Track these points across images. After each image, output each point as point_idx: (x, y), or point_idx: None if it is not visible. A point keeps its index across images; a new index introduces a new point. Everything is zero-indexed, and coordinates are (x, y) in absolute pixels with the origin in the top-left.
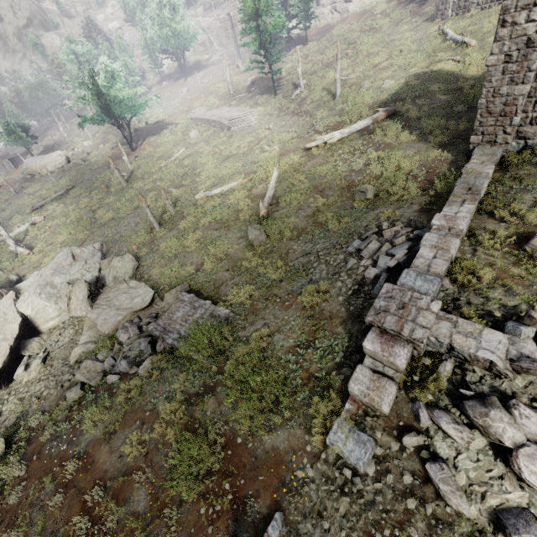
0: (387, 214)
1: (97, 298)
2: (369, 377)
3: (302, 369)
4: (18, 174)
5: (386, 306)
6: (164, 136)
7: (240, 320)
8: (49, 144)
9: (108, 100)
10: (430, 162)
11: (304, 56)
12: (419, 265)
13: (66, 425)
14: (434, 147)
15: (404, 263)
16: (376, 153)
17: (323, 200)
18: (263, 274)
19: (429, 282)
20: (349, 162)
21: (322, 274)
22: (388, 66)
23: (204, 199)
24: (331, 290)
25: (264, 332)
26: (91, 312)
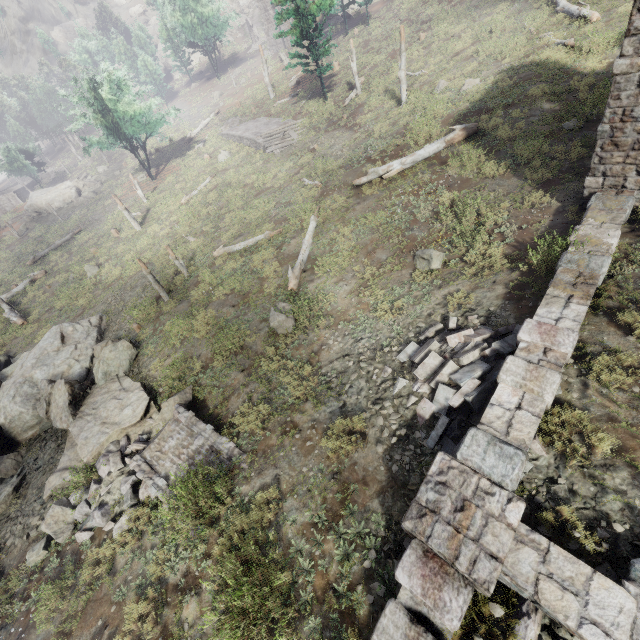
0: (457, 298)
1: (83, 402)
2: (404, 631)
3: (317, 569)
4: (24, 211)
5: (436, 502)
6: (188, 159)
7: (246, 462)
8: (60, 170)
9: (116, 117)
10: (524, 211)
11: (364, 42)
12: (494, 421)
13: (20, 607)
14: (531, 186)
15: (473, 404)
16: (448, 194)
17: (372, 267)
18: (284, 384)
19: (506, 459)
20: (411, 208)
21: (360, 398)
22: (473, 55)
23: (223, 257)
24: (369, 430)
25: (272, 494)
26: (72, 424)
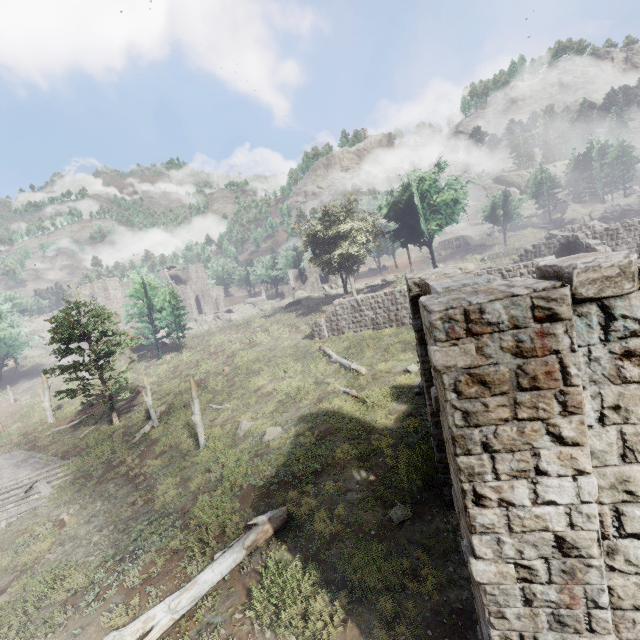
0: None
1: None
2: None
3: None
4: None
5: None
6: None
7: None
8: None
9: None
10: None
11: (174, 368)
12: None
13: None
14: None
15: None
16: None
17: None
18: None
19: None
20: None
21: None
22: (273, 391)
23: None
24: None
25: None
26: None
